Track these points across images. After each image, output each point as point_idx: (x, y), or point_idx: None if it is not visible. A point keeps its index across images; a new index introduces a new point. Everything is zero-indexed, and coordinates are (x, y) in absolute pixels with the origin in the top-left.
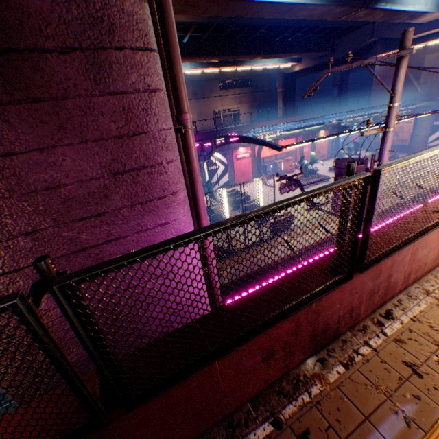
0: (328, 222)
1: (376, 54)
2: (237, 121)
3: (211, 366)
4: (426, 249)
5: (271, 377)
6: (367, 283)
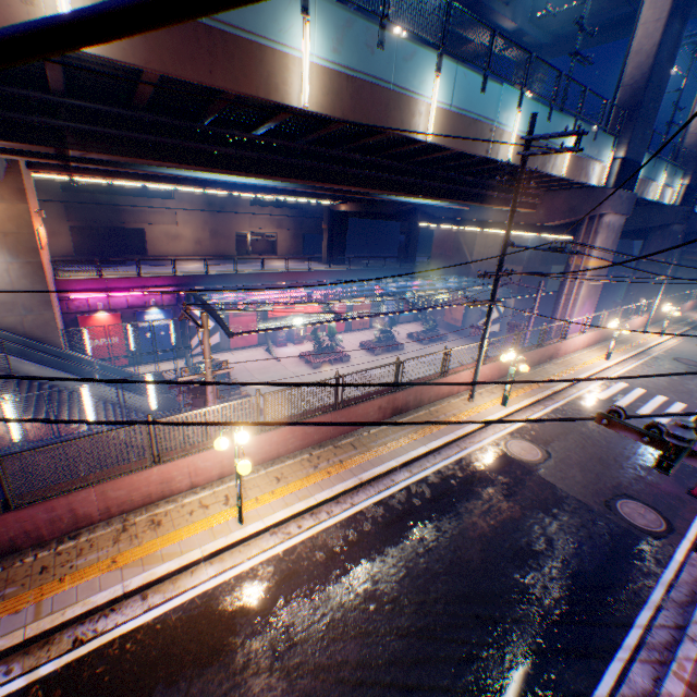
0: None
1: (418, 221)
2: (274, 250)
3: None
4: (124, 490)
5: None
6: (41, 514)
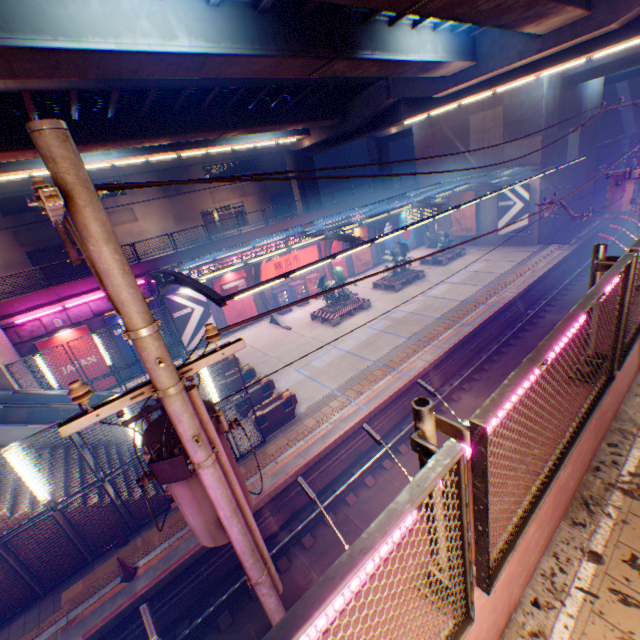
0: (357, 393)
1: (402, 119)
2: (245, 222)
3: None
4: None
5: None
6: None
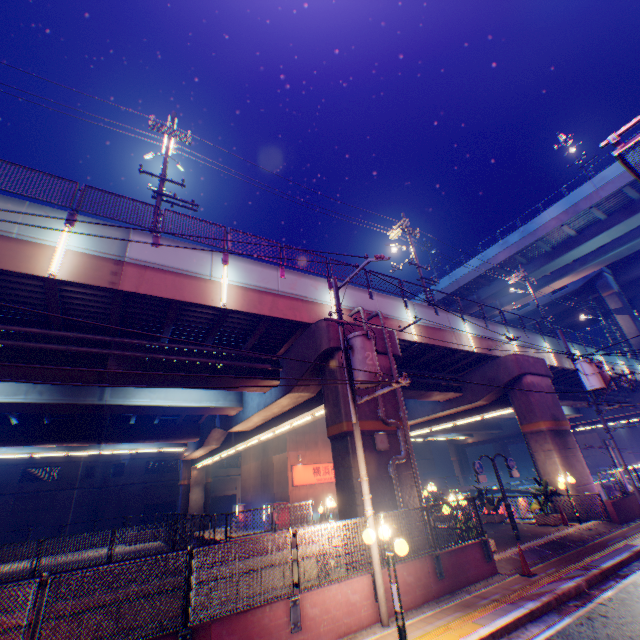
0: None
1: None
2: None
3: (632, 495)
4: None
5: None
6: None
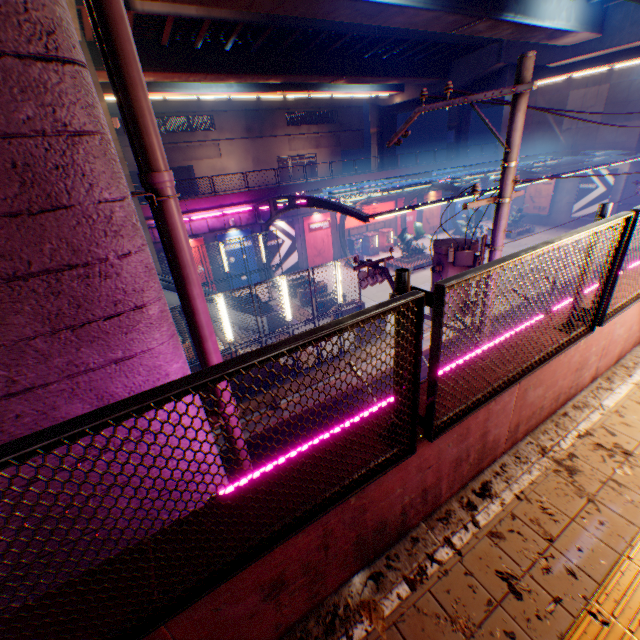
0: None
1: (504, 86)
2: (314, 174)
3: (153, 635)
4: (541, 387)
5: (290, 617)
6: (448, 450)
